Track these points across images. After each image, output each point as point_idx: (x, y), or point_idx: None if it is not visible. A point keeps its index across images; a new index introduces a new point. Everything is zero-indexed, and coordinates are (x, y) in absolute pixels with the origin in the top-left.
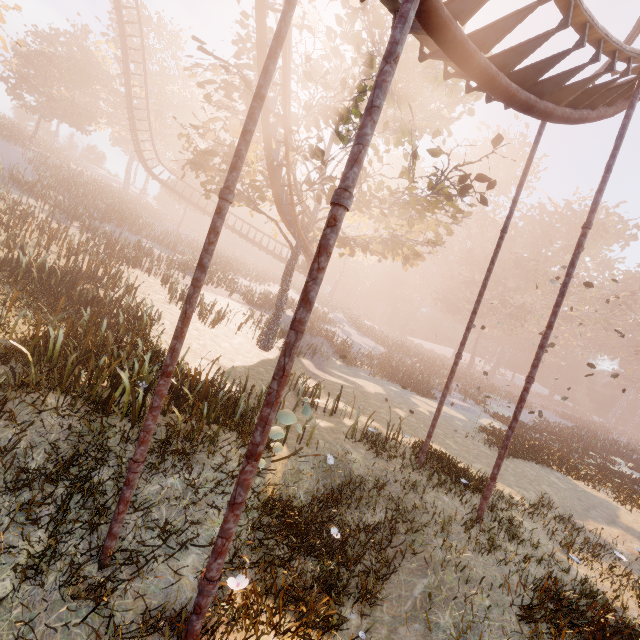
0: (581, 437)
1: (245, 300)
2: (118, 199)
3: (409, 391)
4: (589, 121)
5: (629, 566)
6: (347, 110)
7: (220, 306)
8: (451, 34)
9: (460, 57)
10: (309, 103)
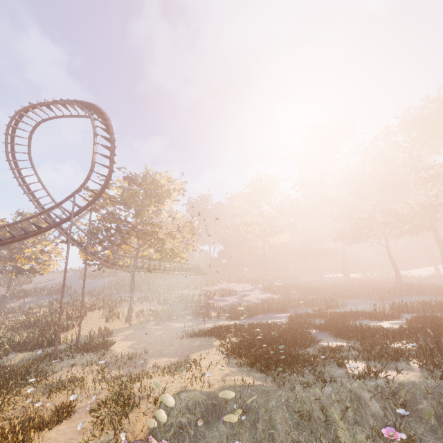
0: (441, 304)
1: (160, 303)
2: (145, 279)
3: (226, 320)
4: (82, 211)
5: (129, 371)
6: (92, 230)
7: (134, 311)
8: (2, 244)
9: (10, 243)
10: (79, 237)
